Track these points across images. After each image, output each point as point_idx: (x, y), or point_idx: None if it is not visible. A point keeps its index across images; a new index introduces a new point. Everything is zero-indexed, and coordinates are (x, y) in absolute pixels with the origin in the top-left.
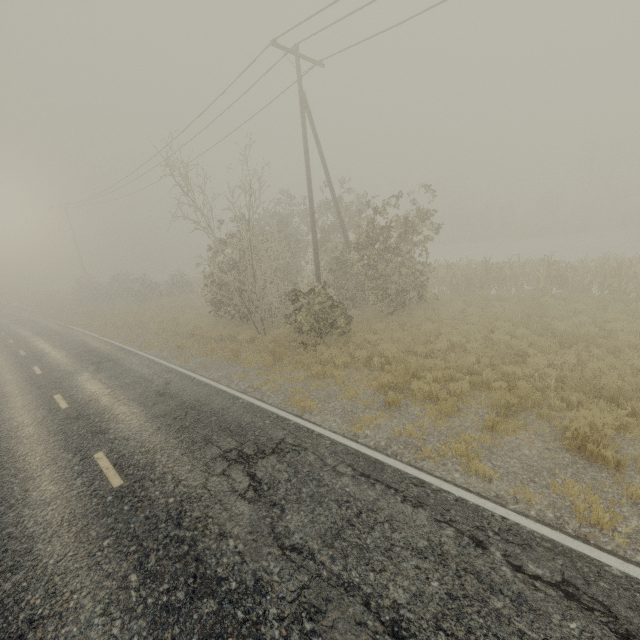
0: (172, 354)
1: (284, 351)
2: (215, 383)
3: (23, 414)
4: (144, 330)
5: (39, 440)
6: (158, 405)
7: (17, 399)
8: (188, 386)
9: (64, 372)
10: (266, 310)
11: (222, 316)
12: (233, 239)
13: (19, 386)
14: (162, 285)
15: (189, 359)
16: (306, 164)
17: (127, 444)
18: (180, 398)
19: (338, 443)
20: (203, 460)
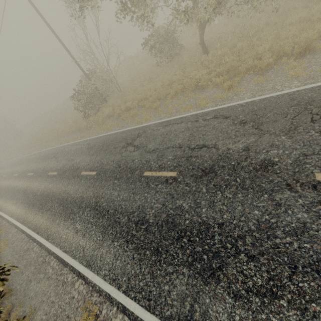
0: None
1: None
2: None
3: None
4: None
5: None
6: None
7: None
8: None
9: None
10: None
11: None
12: None
13: None
14: None
15: None
16: None
17: None
18: None
19: None
20: None
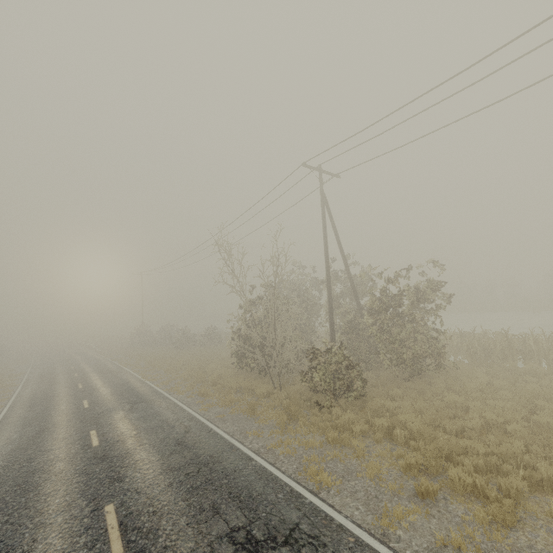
0: (195, 401)
1: (299, 410)
2: (230, 437)
3: (61, 447)
4: (176, 375)
5: (64, 478)
6: (174, 455)
7: (62, 430)
8: (205, 437)
9: (105, 408)
10: (283, 365)
11: (243, 368)
12: (260, 301)
13: (68, 417)
14: (197, 336)
15: (209, 408)
16: (324, 243)
17: (137, 499)
18: (195, 450)
19: (364, 544)
20: (208, 537)
